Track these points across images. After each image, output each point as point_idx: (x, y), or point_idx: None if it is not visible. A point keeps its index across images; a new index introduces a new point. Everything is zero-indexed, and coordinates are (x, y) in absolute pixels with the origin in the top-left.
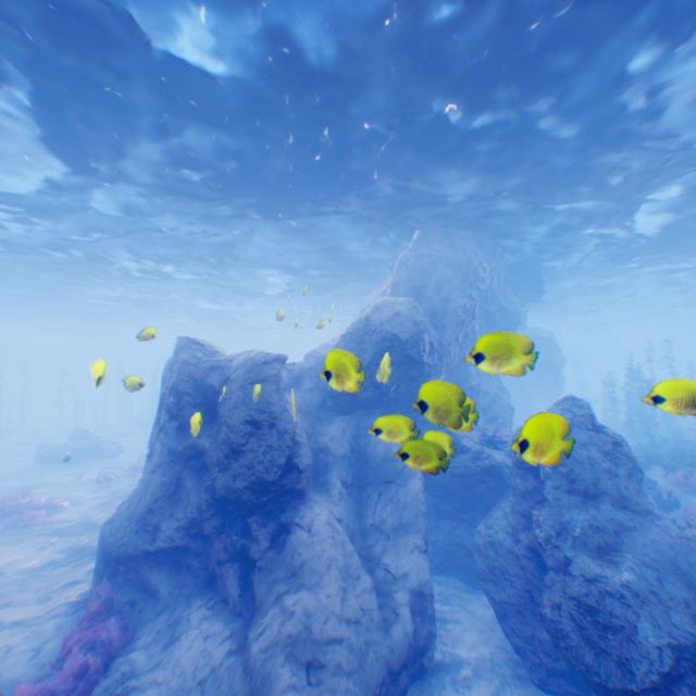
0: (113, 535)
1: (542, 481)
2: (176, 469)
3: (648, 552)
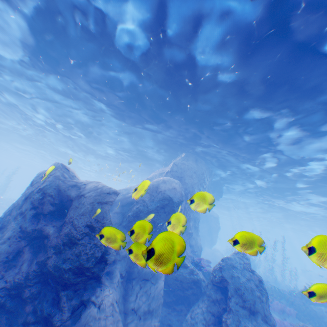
0: None
1: (229, 297)
2: (20, 243)
3: None
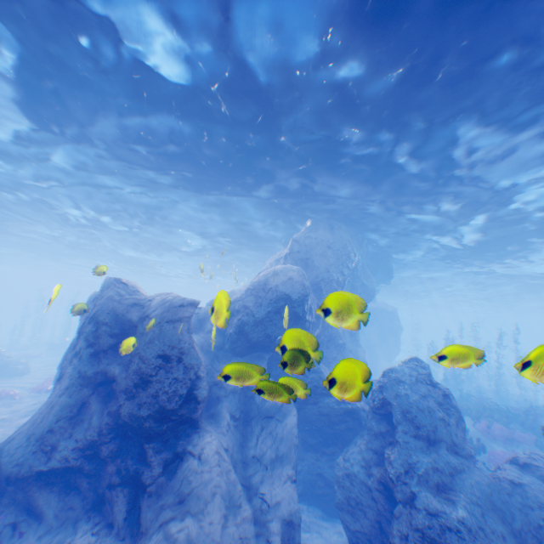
0: (8, 454)
1: (394, 425)
2: (84, 392)
3: (474, 491)
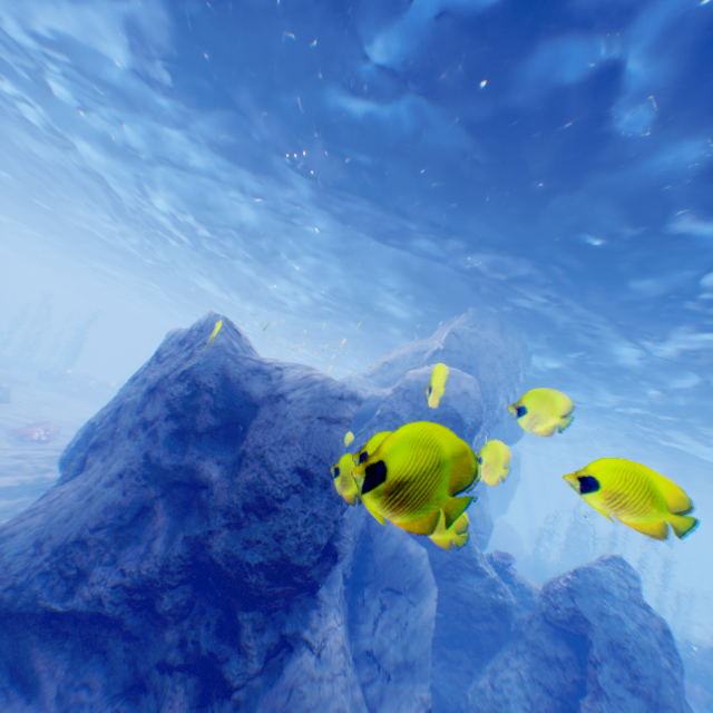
0: (2, 565)
1: (598, 663)
2: (147, 491)
3: None
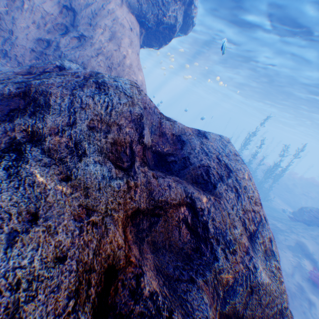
0: None
1: None
2: None
3: None
